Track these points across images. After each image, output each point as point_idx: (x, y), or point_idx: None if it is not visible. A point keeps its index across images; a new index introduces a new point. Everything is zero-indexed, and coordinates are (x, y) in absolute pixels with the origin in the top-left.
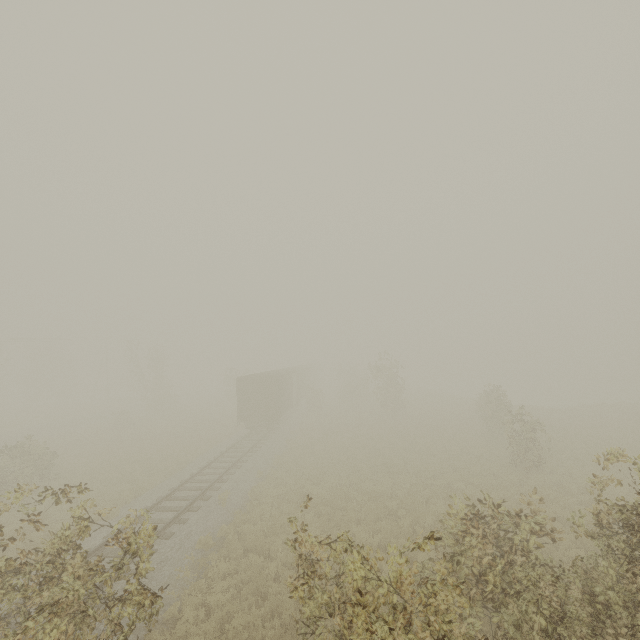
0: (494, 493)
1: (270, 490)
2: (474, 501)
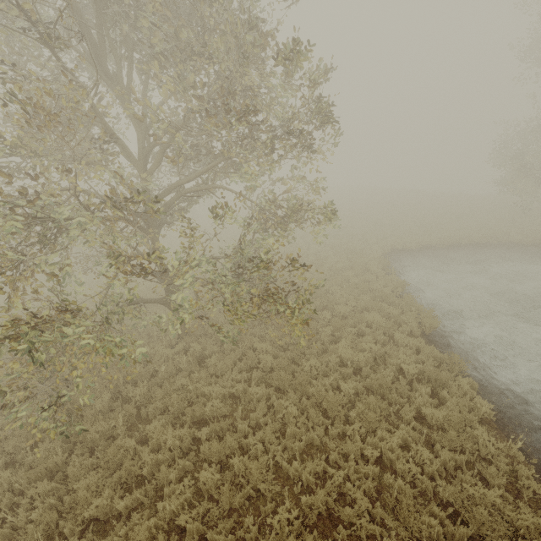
0: None
1: None
2: None
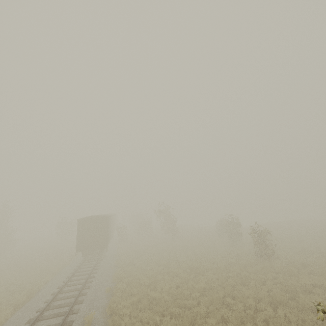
0: (269, 275)
1: (124, 303)
2: (261, 283)
